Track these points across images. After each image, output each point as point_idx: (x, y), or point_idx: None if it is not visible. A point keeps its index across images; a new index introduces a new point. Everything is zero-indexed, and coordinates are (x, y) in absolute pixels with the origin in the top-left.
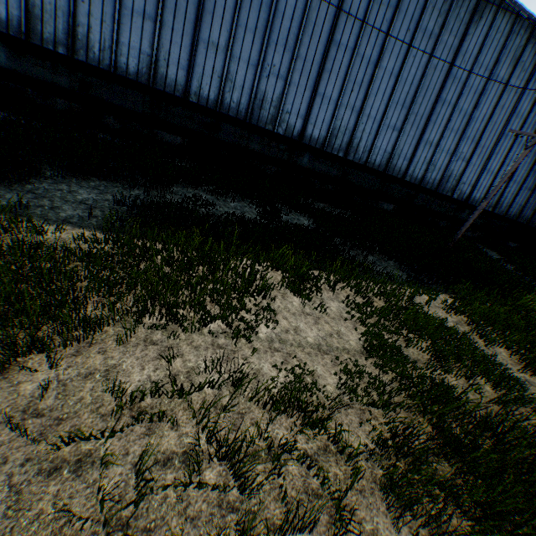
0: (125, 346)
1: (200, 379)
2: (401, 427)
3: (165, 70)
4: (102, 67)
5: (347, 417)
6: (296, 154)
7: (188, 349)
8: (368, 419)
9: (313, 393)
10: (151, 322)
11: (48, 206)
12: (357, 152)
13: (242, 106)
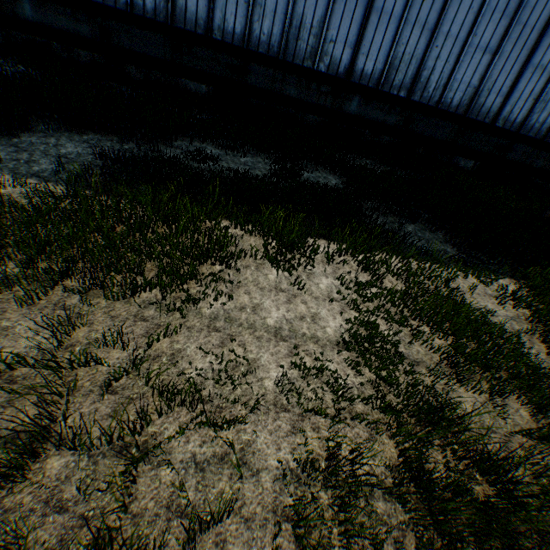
0: (31, 308)
1: (99, 353)
2: (351, 447)
3: (184, 2)
4: (119, 7)
5: (275, 422)
6: (343, 97)
7: (103, 318)
8: (302, 429)
9: (235, 387)
10: (74, 285)
11: (25, 160)
12: (425, 90)
13: (274, 39)
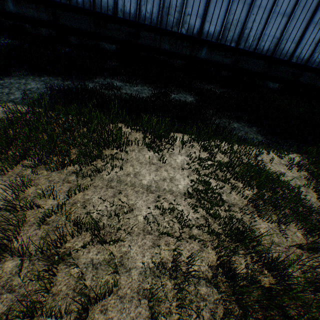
0: (3, 176)
1: (41, 202)
2: (188, 255)
3: None
4: (62, 2)
5: (142, 241)
6: (196, 49)
7: (44, 182)
8: (158, 245)
9: (119, 220)
10: (29, 163)
11: (7, 92)
12: (247, 42)
13: (154, 15)
